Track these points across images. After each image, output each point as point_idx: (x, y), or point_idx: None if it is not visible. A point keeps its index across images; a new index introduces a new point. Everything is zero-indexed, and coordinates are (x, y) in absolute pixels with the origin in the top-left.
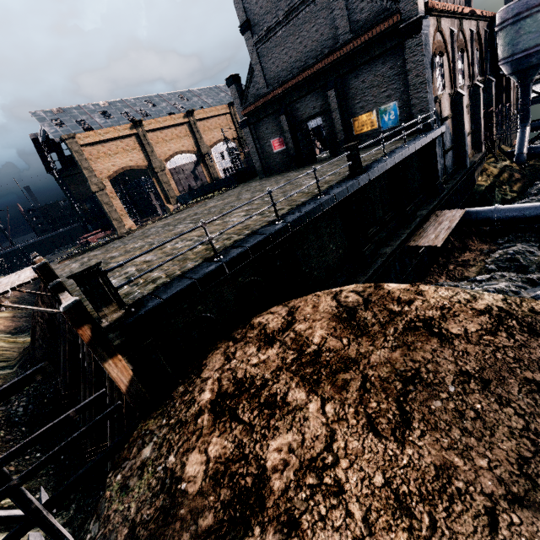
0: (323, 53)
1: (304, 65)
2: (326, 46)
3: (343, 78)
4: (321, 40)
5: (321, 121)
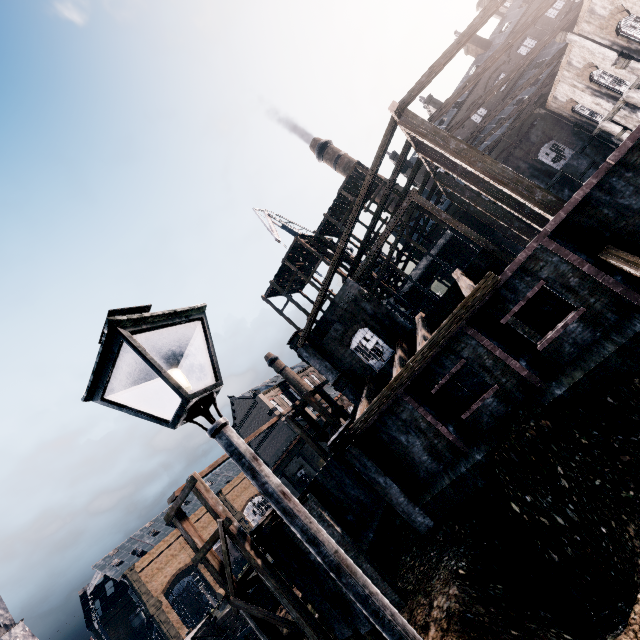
0: (288, 444)
1: (282, 450)
2: (288, 440)
3: (302, 449)
4: (285, 439)
5: (304, 470)
